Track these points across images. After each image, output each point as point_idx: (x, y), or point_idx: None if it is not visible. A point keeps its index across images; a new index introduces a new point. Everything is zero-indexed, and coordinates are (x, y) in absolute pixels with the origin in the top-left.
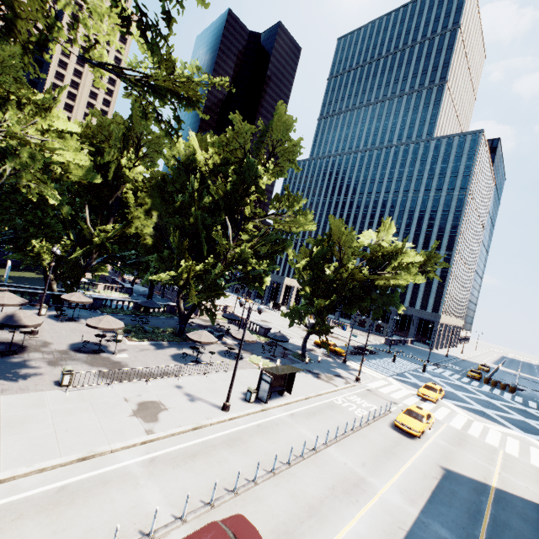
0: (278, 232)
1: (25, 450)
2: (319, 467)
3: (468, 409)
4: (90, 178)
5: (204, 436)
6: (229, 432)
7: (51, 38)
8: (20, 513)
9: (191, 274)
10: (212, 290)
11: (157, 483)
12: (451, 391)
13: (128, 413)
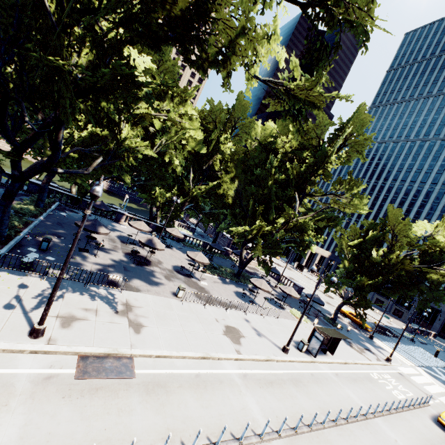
0: (332, 210)
1: (172, 339)
2: (372, 434)
3: None
4: (198, 149)
5: (274, 369)
6: (291, 372)
7: (250, 67)
8: (180, 383)
9: (260, 233)
10: (272, 249)
11: (252, 396)
12: None
13: (221, 331)
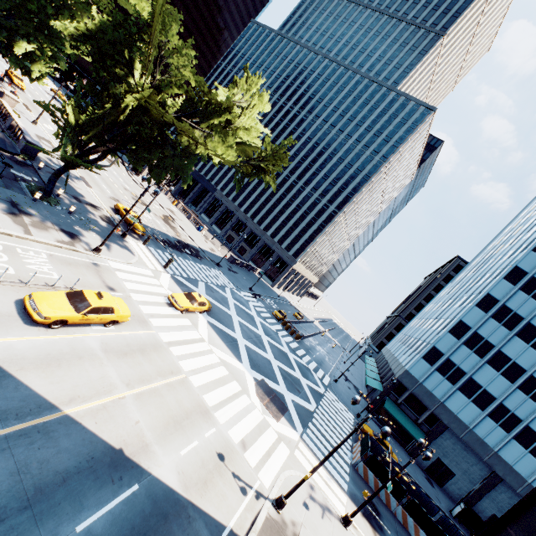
0: None
1: None
2: None
3: (220, 332)
4: None
5: None
6: None
7: None
8: None
9: None
10: None
11: None
12: (231, 314)
13: None
